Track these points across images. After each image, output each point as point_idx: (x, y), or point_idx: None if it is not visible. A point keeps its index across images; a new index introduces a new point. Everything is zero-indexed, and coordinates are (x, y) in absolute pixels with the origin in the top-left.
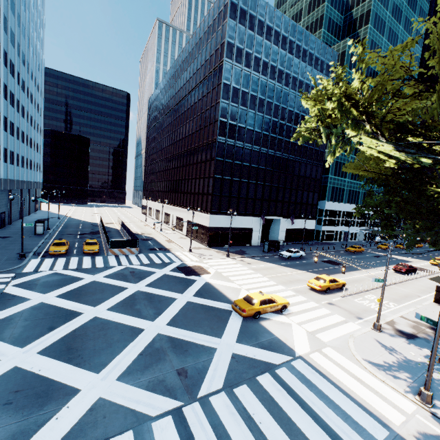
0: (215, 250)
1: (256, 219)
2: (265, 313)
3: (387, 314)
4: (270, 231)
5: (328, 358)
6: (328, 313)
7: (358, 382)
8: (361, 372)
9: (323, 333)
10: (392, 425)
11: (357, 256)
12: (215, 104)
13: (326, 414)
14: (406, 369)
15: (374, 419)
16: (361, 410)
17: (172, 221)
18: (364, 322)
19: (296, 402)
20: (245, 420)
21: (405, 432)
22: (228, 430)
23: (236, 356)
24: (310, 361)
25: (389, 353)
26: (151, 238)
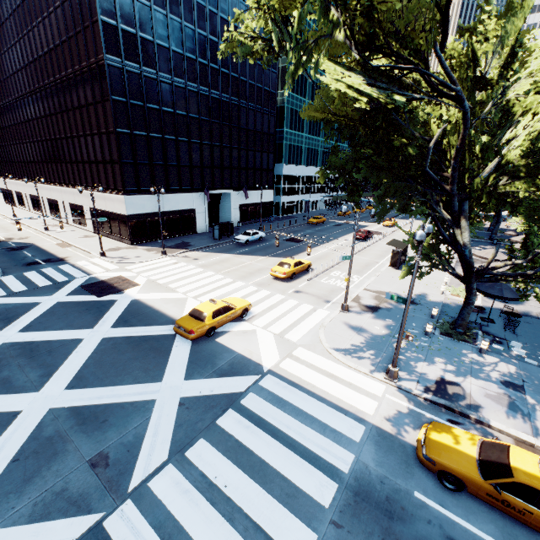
0: (144, 248)
1: (197, 196)
2: (221, 326)
3: (352, 290)
4: (220, 210)
5: (300, 362)
6: (296, 304)
7: (332, 380)
8: (335, 367)
9: (292, 332)
10: (367, 417)
11: (320, 227)
12: None
13: (304, 435)
14: (374, 347)
15: (351, 417)
16: (338, 413)
17: (65, 211)
18: (332, 305)
19: (269, 435)
20: (204, 493)
21: (378, 419)
22: (181, 520)
23: (185, 401)
24: (281, 372)
25: (358, 334)
26: (28, 244)
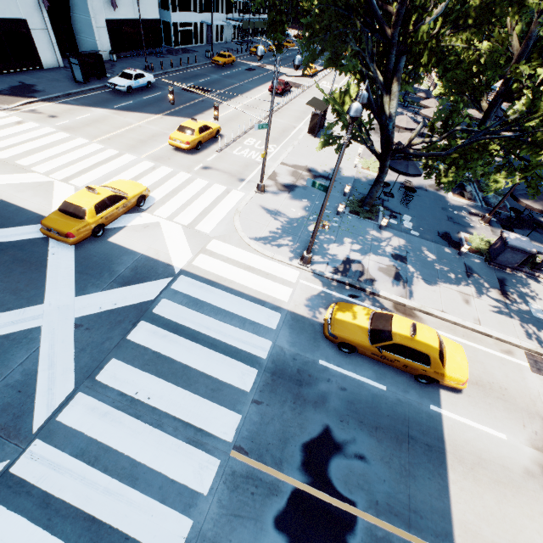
0: None
1: None
2: (112, 221)
3: (269, 164)
4: (74, 27)
5: (215, 256)
6: (206, 185)
7: (250, 272)
8: (252, 258)
9: (204, 221)
10: (283, 305)
11: (229, 72)
12: None
13: (224, 333)
14: (290, 232)
15: (268, 307)
16: (257, 305)
17: None
18: (247, 185)
19: (189, 339)
20: (127, 410)
21: (293, 305)
22: (106, 441)
23: (83, 321)
24: (195, 271)
25: (274, 219)
26: None
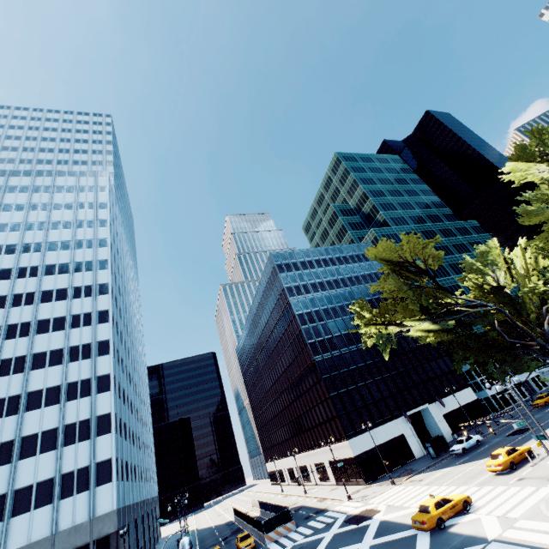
0: (376, 484)
1: (399, 421)
2: (447, 517)
3: None
4: (427, 428)
5: (520, 529)
6: (518, 489)
7: None
8: None
9: (513, 510)
10: None
11: None
12: (298, 332)
13: None
14: None
15: None
16: None
17: (312, 472)
18: None
19: None
20: None
21: None
22: None
23: None
24: (503, 539)
25: None
26: (299, 506)
